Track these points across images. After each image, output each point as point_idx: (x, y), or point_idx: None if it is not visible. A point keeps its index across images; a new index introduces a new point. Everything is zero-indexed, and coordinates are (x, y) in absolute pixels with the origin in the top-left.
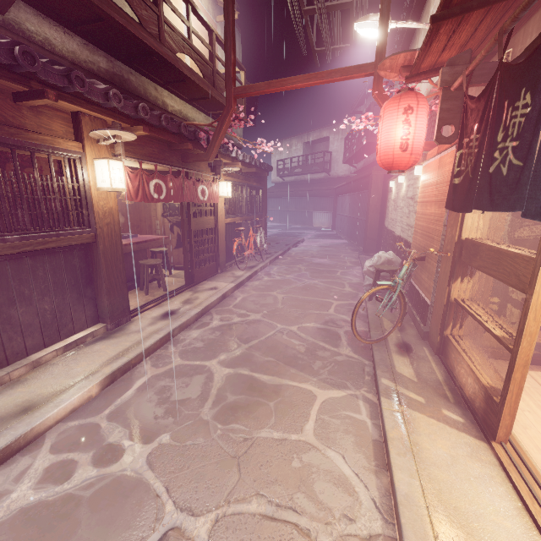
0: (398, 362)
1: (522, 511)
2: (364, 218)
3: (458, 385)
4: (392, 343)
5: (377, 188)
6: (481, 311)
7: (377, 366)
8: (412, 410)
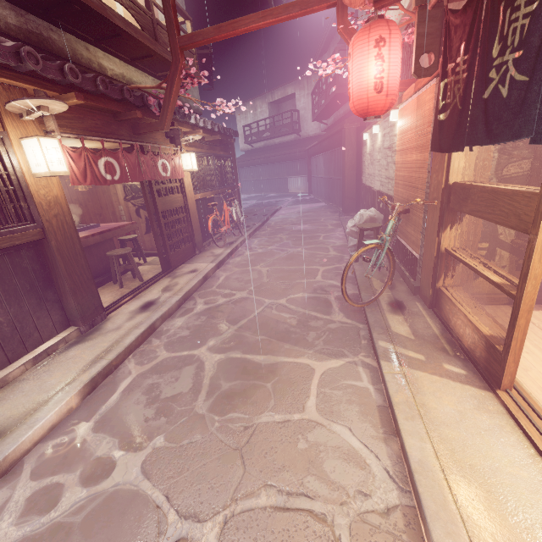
0: (393, 321)
1: (536, 458)
2: (341, 177)
3: (456, 337)
4: (384, 303)
5: (351, 143)
6: (474, 258)
7: (372, 329)
8: (413, 370)
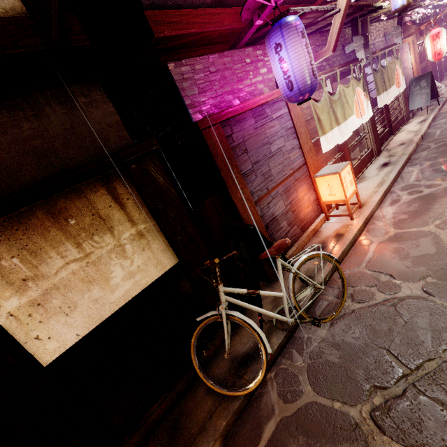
0: None
1: None
2: None
3: None
4: None
5: None
6: None
7: None
8: None
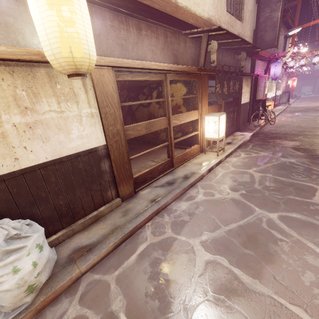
0: None
1: None
2: None
3: None
4: None
5: None
6: None
7: None
8: None
